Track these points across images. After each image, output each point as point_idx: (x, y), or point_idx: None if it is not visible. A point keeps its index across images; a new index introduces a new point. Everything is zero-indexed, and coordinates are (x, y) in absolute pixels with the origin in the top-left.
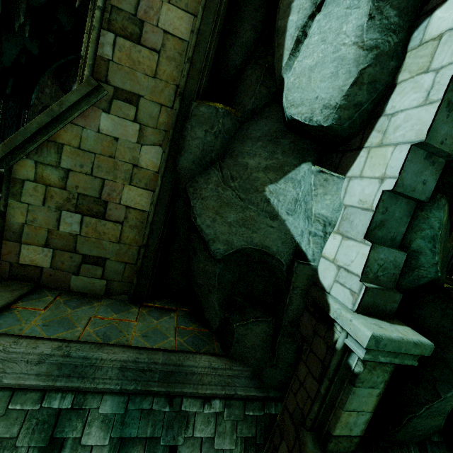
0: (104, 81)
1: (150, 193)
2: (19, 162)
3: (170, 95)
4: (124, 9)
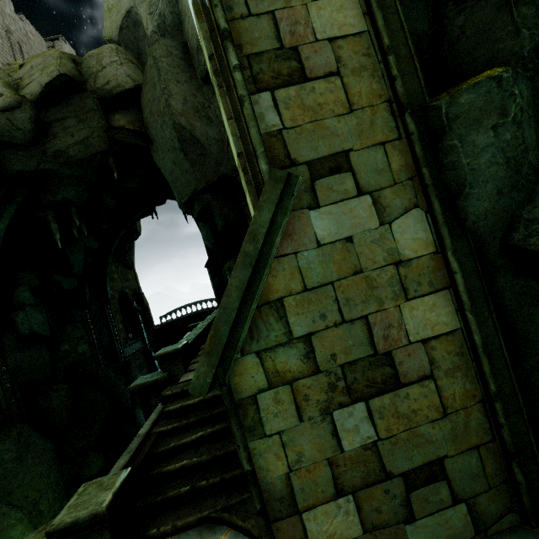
0: (288, 165)
1: (444, 294)
2: (235, 369)
3: (386, 120)
4: (264, 50)
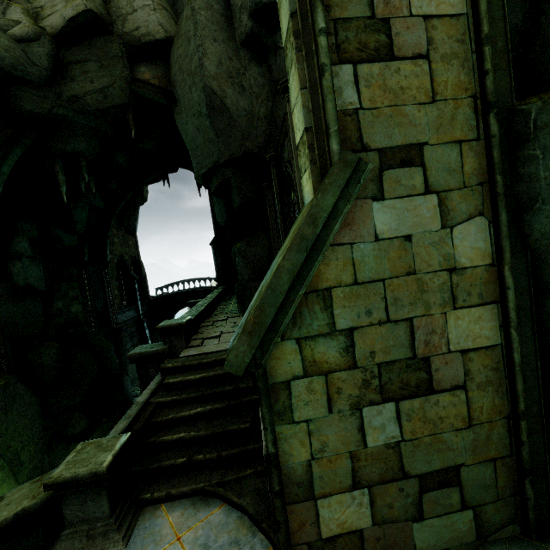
0: (359, 149)
1: (491, 308)
2: (273, 353)
3: (467, 117)
4: (353, 16)
